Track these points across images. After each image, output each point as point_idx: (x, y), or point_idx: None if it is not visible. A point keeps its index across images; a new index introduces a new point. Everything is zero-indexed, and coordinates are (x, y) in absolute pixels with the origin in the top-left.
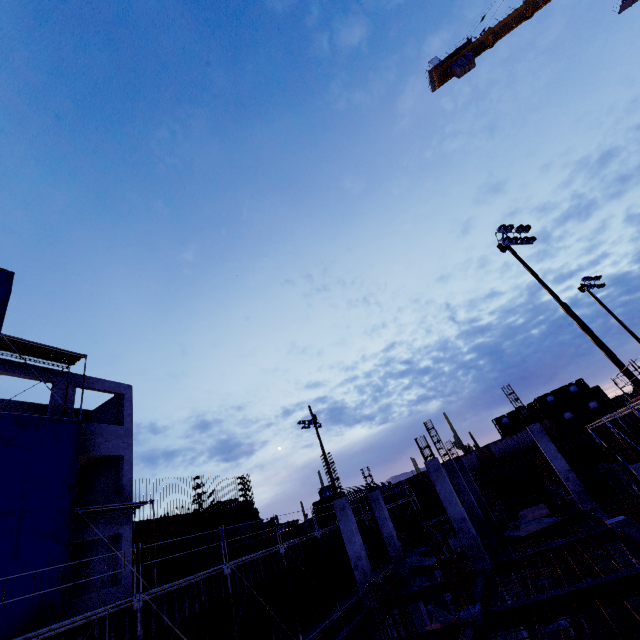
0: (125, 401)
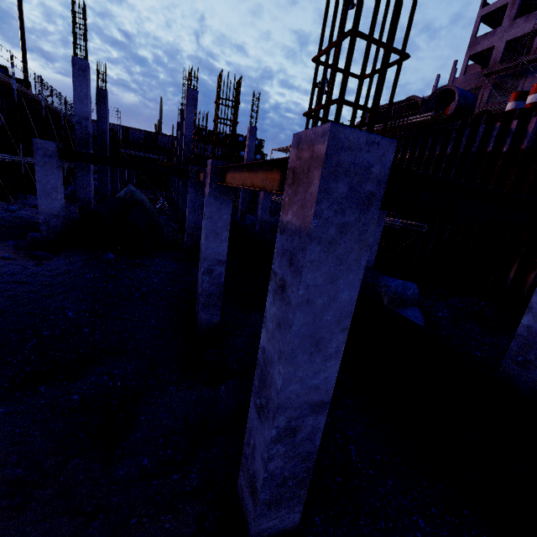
0: None
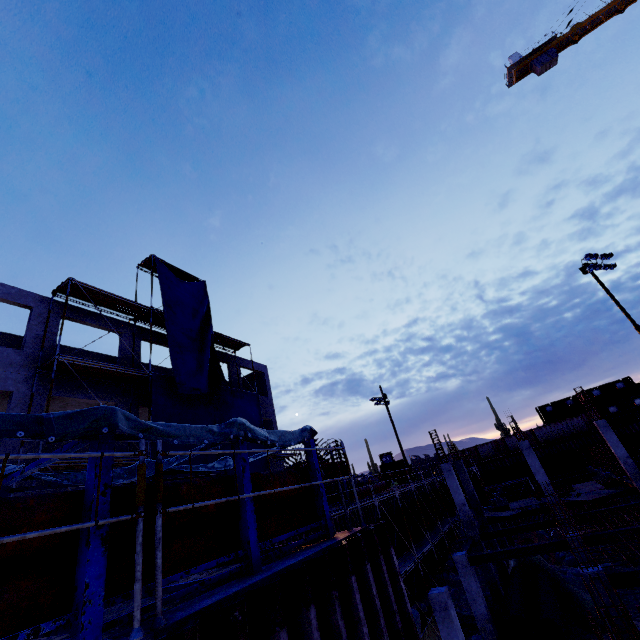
0: (265, 378)
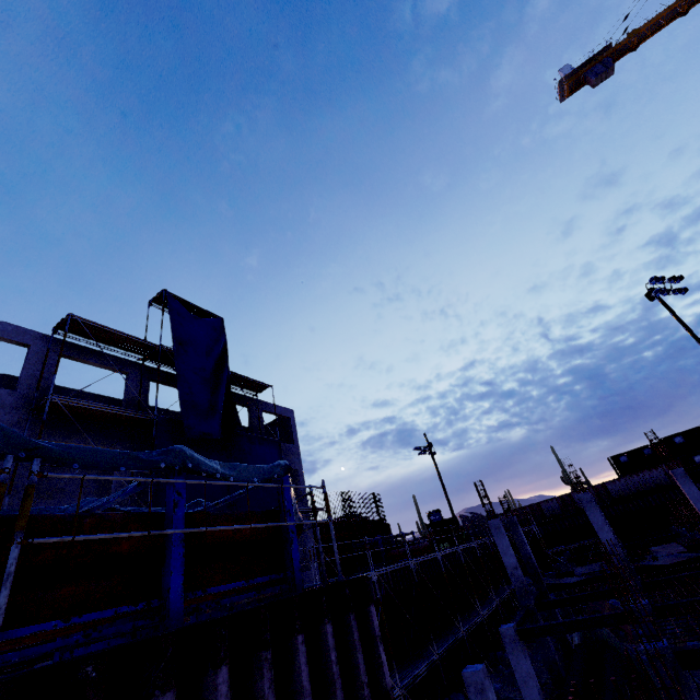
0: (292, 424)
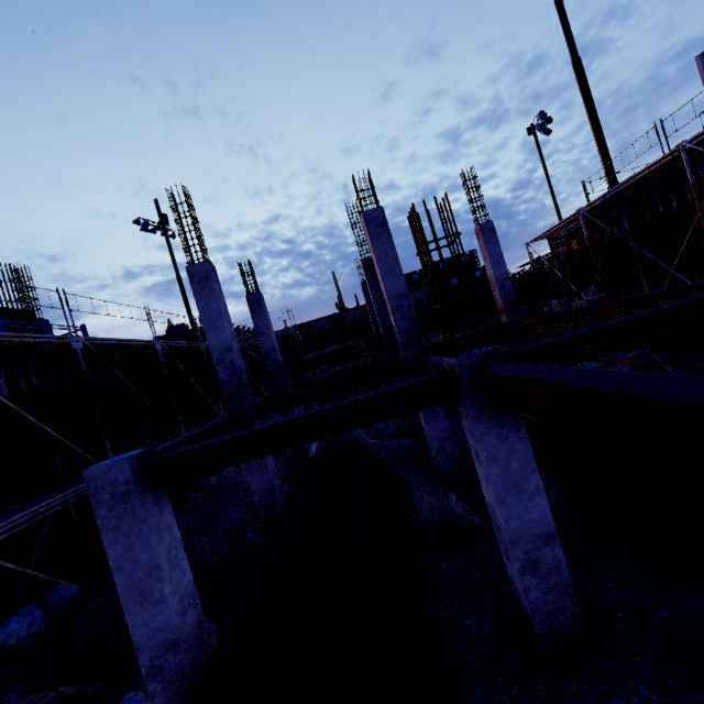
0: None
